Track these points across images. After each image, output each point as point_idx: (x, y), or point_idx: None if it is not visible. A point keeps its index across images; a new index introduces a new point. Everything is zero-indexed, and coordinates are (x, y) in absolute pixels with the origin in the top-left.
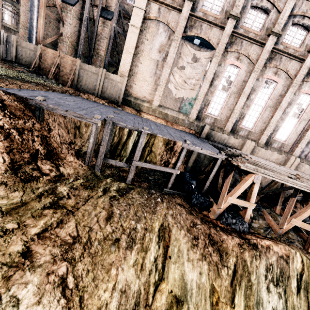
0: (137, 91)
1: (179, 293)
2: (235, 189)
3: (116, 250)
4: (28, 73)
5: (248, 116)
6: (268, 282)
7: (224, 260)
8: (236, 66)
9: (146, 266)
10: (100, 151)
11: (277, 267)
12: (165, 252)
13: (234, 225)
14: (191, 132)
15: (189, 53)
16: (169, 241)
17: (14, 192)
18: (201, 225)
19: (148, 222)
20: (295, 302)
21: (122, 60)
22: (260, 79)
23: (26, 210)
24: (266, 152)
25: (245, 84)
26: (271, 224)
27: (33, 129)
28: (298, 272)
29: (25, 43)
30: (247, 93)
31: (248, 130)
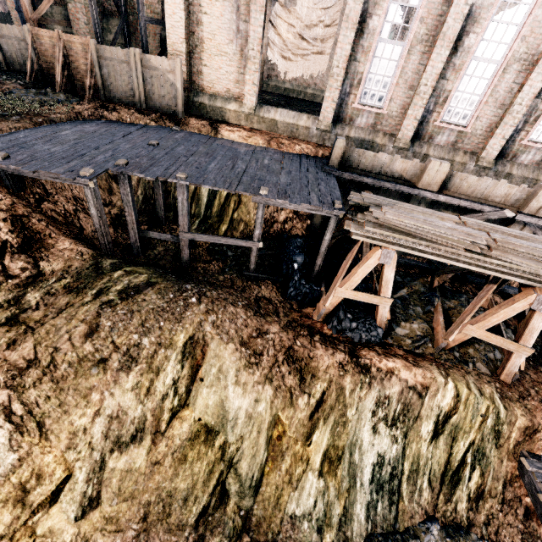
0: (213, 80)
1: (214, 422)
2: (351, 274)
3: (101, 373)
4: (20, 93)
5: (459, 94)
6: (377, 420)
7: (307, 385)
8: None
9: (156, 390)
10: (128, 221)
11: (398, 401)
12: (193, 373)
13: (352, 332)
14: (320, 154)
15: None
16: (203, 359)
17: None
18: (276, 335)
19: (166, 334)
20: (423, 451)
21: (167, 17)
22: None
23: None
24: (480, 182)
25: (449, 8)
26: (437, 330)
27: None
28: (442, 412)
29: (6, 28)
30: (452, 36)
31: (456, 131)
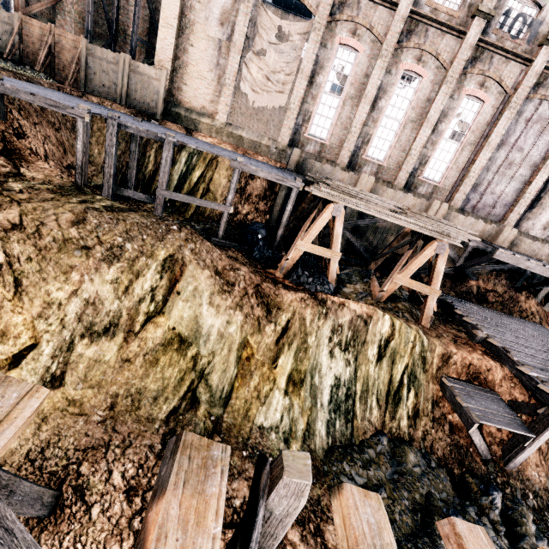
0: (191, 97)
1: (187, 334)
2: (309, 230)
3: (84, 257)
4: None
5: (377, 138)
6: (333, 344)
7: (274, 316)
8: (352, 47)
9: (134, 291)
10: (105, 174)
11: (350, 327)
12: (171, 286)
13: (309, 284)
14: (279, 165)
15: (271, 24)
16: (181, 275)
17: None
18: (246, 273)
19: (148, 246)
20: (371, 372)
21: (159, 40)
22: (393, 71)
23: None
24: (395, 194)
25: (368, 80)
26: (374, 289)
27: None
28: (383, 337)
29: None
30: (371, 97)
31: (377, 164)
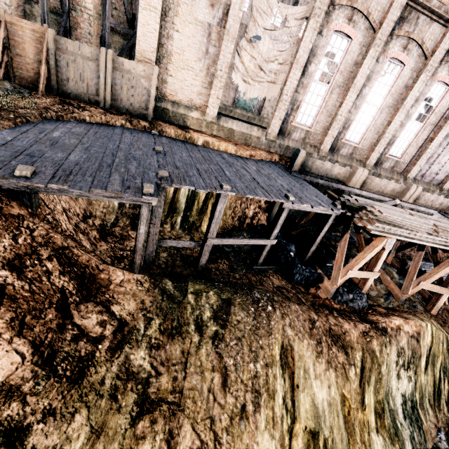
0: (176, 89)
1: (314, 424)
2: (357, 259)
3: (246, 424)
4: None
5: (356, 123)
6: (398, 368)
7: (351, 357)
8: (346, 34)
9: (277, 416)
10: (150, 233)
11: (408, 349)
12: (292, 383)
13: (352, 302)
14: (274, 159)
15: (267, 7)
16: (293, 365)
17: (73, 417)
18: (319, 321)
19: (267, 353)
20: (423, 380)
21: (140, 25)
22: (380, 59)
23: (109, 444)
24: (381, 182)
25: (357, 68)
26: (391, 287)
27: (36, 246)
28: (428, 347)
29: None
30: (359, 86)
31: (353, 146)
